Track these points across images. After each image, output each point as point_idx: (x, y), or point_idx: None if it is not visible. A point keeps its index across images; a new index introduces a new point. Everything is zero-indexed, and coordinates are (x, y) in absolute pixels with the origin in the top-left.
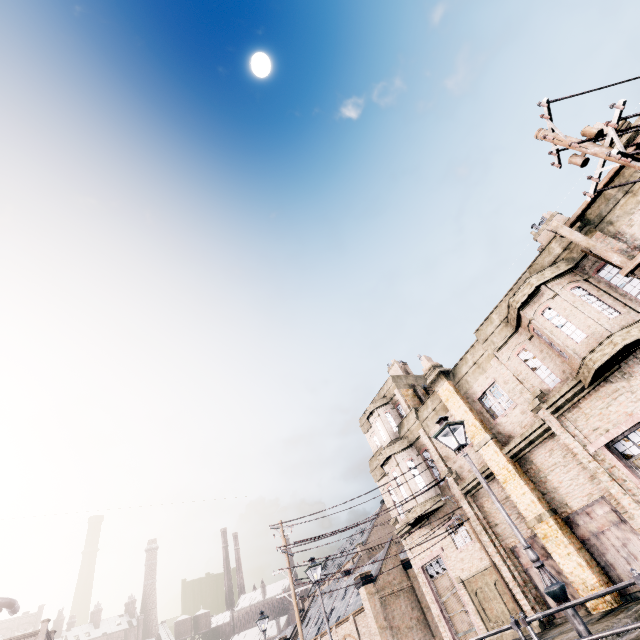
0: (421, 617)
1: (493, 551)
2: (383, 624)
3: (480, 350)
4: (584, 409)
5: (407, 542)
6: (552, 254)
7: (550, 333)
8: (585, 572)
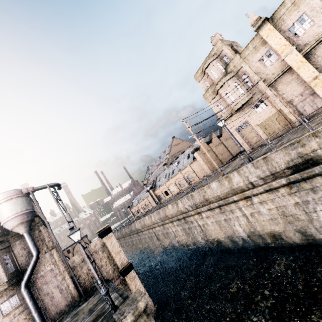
0: (216, 157)
1: (281, 105)
2: (205, 161)
3: None
4: None
5: (227, 122)
6: None
7: None
8: None
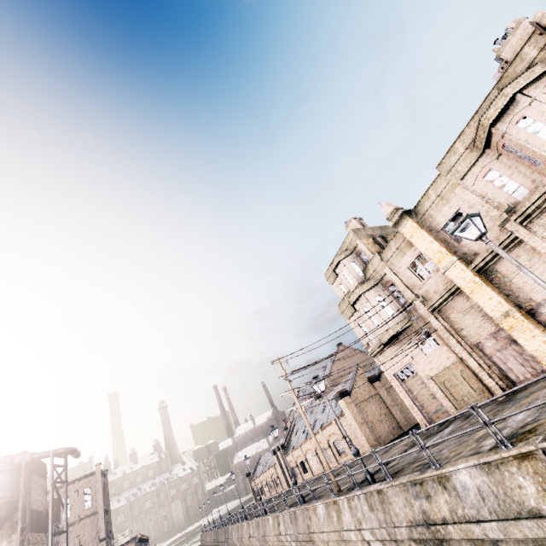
0: (387, 413)
1: (460, 349)
2: (361, 421)
3: (443, 183)
4: None
5: (379, 359)
6: (525, 60)
7: (525, 143)
8: None
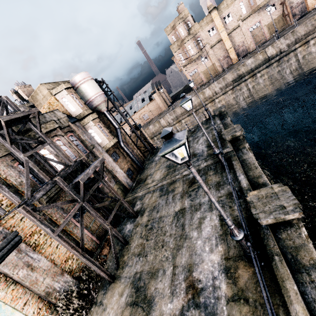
0: (164, 101)
1: (215, 60)
2: (161, 101)
3: (229, 0)
4: (248, 20)
5: (184, 69)
6: None
7: None
8: (235, 56)
